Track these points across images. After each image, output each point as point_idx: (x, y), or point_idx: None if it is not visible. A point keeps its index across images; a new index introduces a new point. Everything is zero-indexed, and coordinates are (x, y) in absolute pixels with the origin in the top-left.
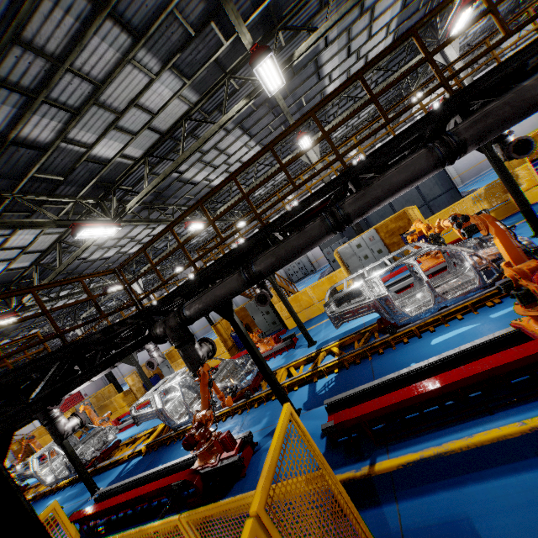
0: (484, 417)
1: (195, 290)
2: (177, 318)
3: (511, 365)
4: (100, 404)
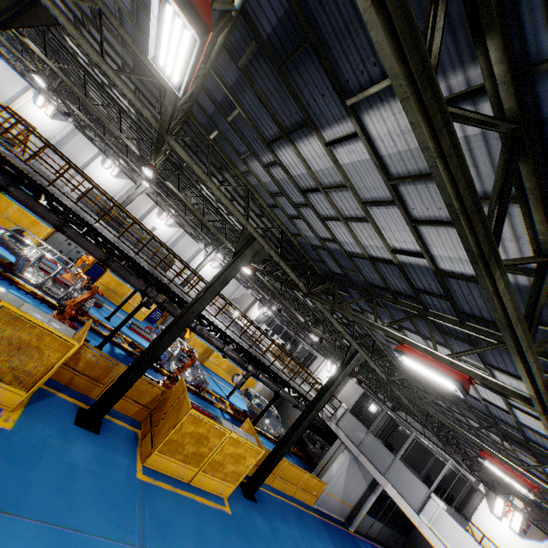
0: None
1: None
2: None
3: None
4: None
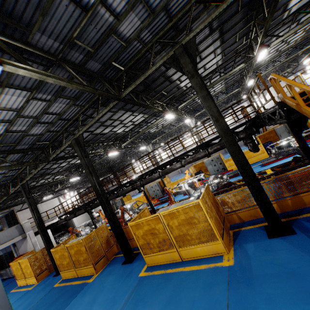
0: None
1: None
2: None
3: None
4: (169, 183)
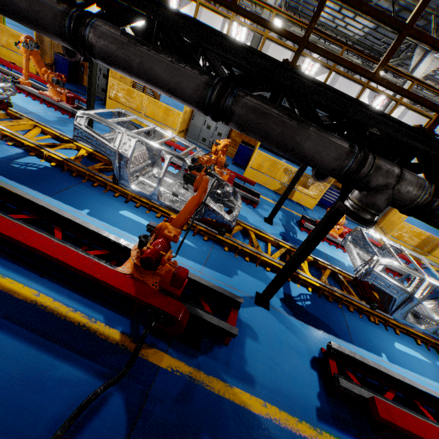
0: (35, 274)
1: None
2: None
3: (72, 268)
4: None
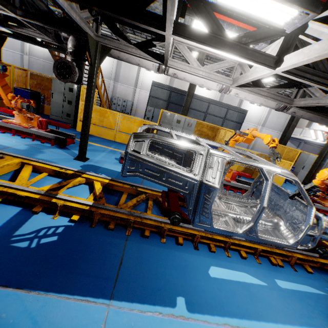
0: None
1: None
2: None
3: None
4: None
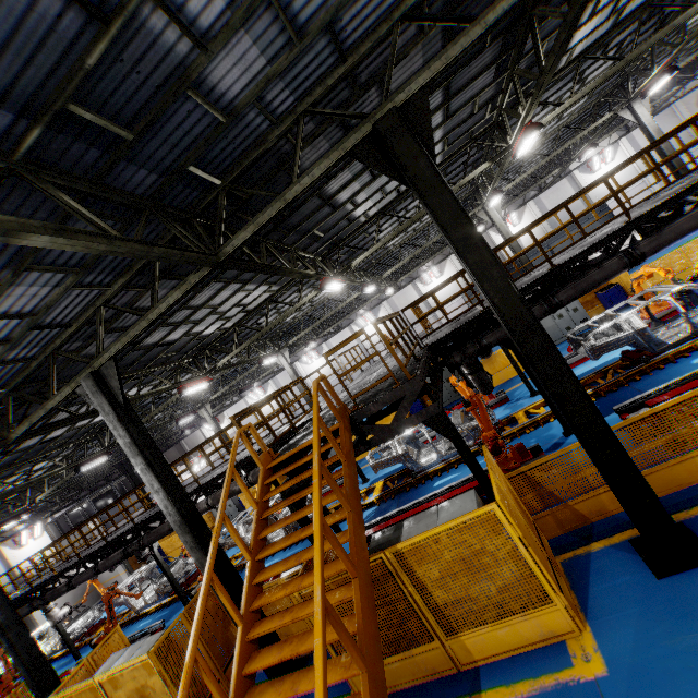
0: None
1: (480, 326)
2: (476, 347)
3: None
4: None
